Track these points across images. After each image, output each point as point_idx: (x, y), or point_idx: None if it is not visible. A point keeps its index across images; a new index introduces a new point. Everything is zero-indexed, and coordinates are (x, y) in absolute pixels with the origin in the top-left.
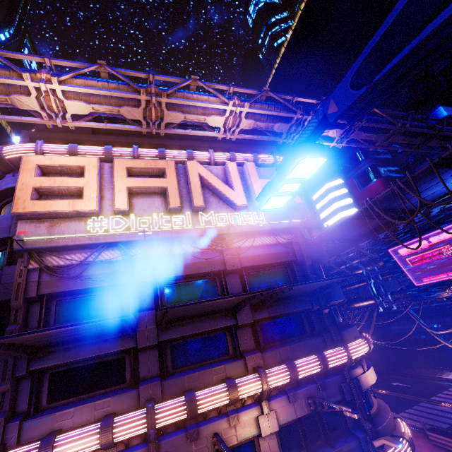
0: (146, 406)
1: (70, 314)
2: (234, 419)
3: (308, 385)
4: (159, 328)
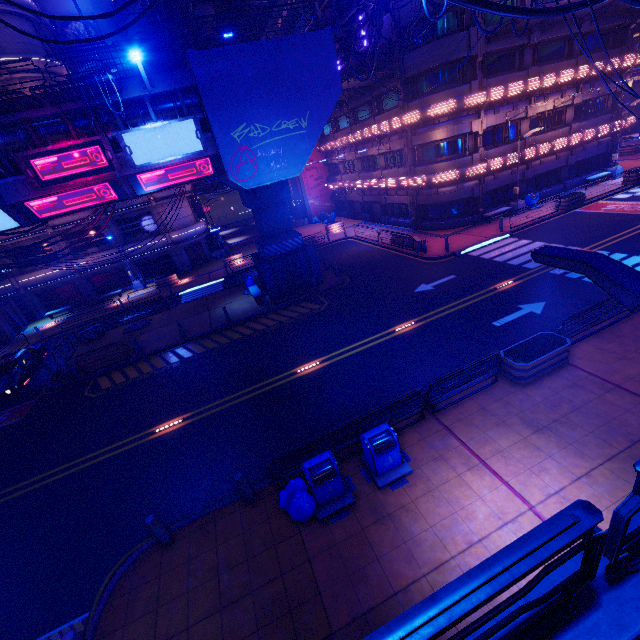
0: (541, 74)
1: (489, 18)
2: (564, 94)
3: (600, 81)
4: (540, 31)
